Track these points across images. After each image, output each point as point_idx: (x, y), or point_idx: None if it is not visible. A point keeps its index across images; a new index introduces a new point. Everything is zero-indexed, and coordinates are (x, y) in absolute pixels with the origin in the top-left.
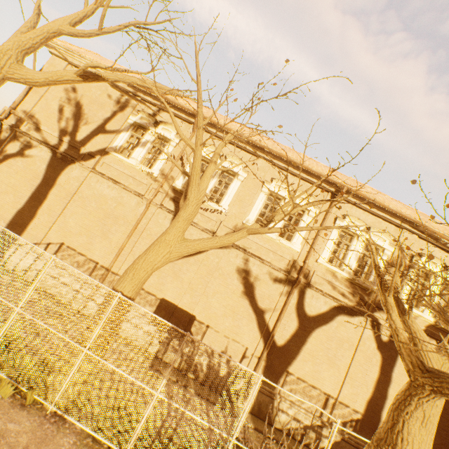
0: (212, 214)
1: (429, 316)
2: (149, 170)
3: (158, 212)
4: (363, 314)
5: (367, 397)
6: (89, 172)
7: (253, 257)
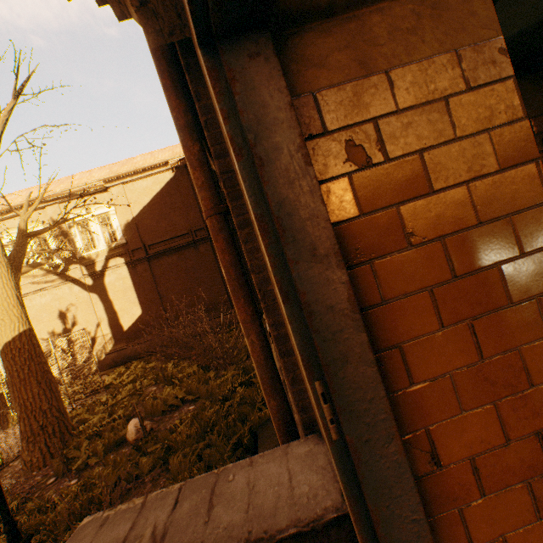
0: None
1: (102, 248)
2: None
3: None
4: (62, 283)
5: (107, 322)
6: None
7: None
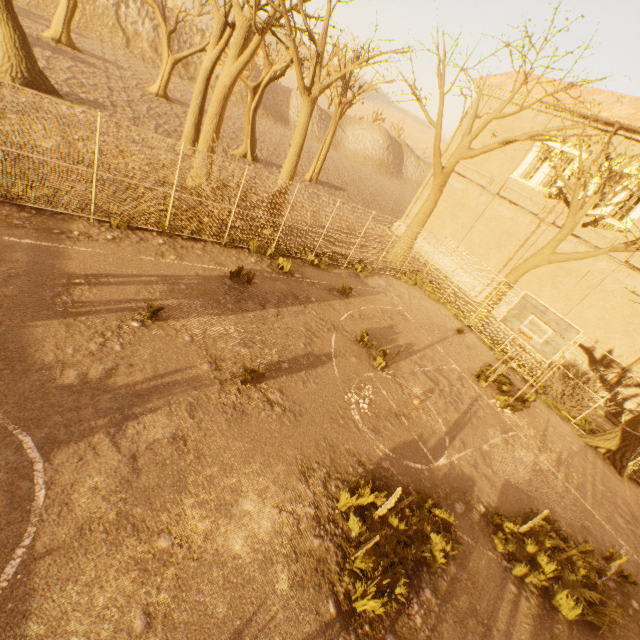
0: (608, 232)
1: None
2: (546, 191)
3: (548, 230)
4: None
5: None
6: (493, 197)
7: None
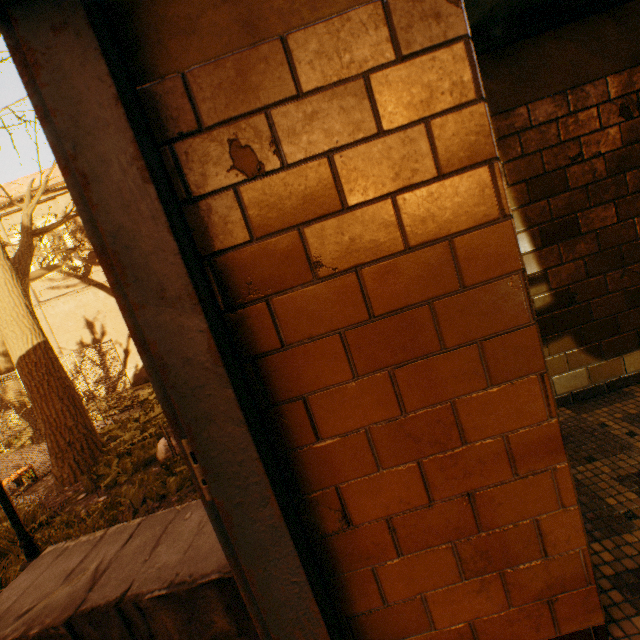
0: None
1: None
2: None
3: None
4: (85, 288)
5: None
6: None
7: None
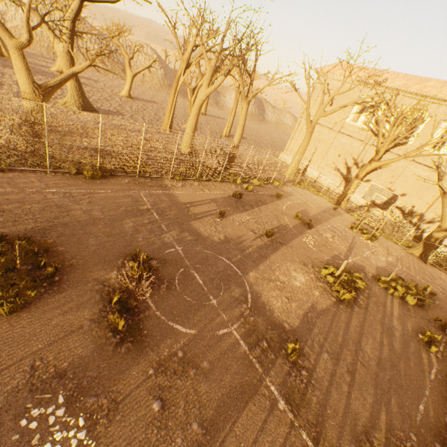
0: (402, 146)
1: None
2: (366, 127)
3: (370, 148)
4: None
5: None
6: (337, 134)
7: (425, 167)
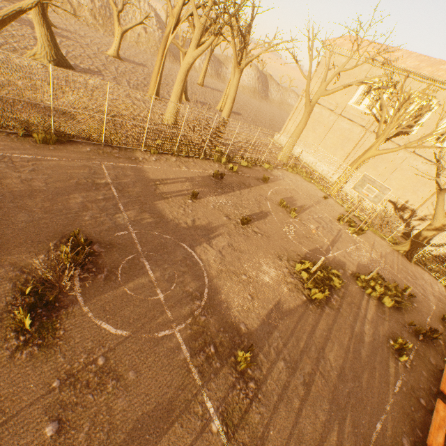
0: (404, 135)
1: None
2: (369, 112)
3: (370, 136)
4: None
5: None
6: (338, 117)
7: (425, 161)
